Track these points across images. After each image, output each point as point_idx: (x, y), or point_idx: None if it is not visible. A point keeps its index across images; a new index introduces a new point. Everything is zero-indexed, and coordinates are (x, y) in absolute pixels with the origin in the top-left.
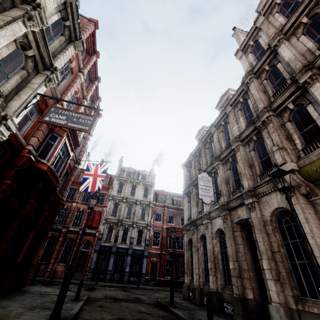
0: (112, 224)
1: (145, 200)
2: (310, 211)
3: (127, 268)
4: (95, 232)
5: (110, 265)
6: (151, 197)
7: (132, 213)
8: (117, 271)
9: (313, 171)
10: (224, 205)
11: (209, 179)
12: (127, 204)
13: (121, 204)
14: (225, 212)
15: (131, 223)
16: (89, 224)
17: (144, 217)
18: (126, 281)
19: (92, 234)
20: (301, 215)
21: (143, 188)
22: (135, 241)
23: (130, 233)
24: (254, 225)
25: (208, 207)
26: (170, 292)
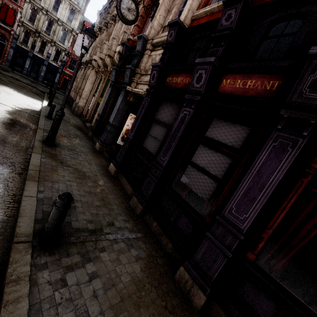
0: (29, 30)
1: (69, 24)
2: (93, 78)
3: (42, 74)
4: (10, 29)
5: (27, 65)
6: (76, 24)
7: (52, 31)
8: (34, 72)
9: (98, 64)
10: (87, 62)
11: (87, 41)
12: (48, 18)
13: (41, 15)
14: (86, 66)
15: (49, 40)
16: (1, 18)
17: (65, 41)
18: (40, 81)
19: (6, 30)
20: (89, 78)
21: (69, 9)
22: (52, 57)
23: (48, 48)
24: (85, 76)
25: (87, 59)
26: (50, 89)
